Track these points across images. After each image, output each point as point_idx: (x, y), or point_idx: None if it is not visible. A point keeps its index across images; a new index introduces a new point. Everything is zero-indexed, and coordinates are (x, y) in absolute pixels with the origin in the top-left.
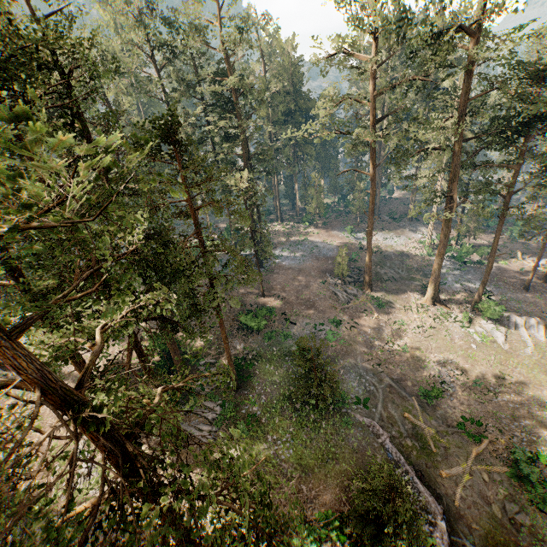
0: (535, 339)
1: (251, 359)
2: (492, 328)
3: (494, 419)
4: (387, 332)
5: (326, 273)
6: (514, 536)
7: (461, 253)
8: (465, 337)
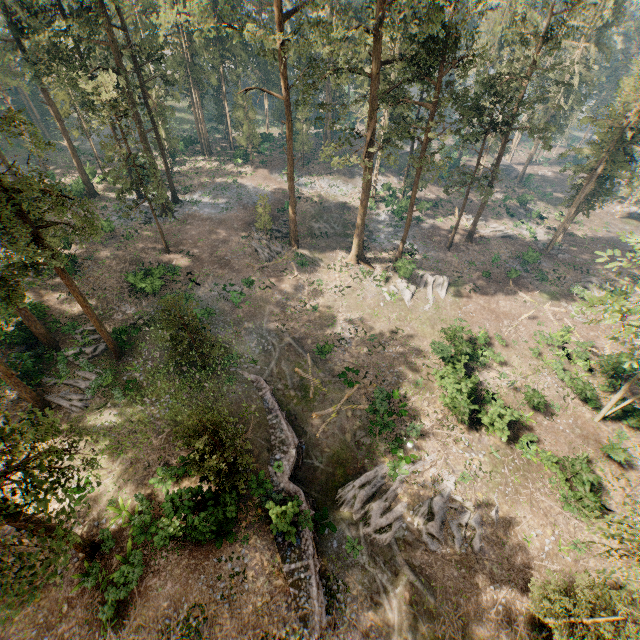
0: (437, 297)
1: (143, 324)
2: (404, 287)
3: (375, 368)
4: (303, 292)
5: (251, 227)
6: (354, 453)
7: (399, 207)
8: (377, 296)
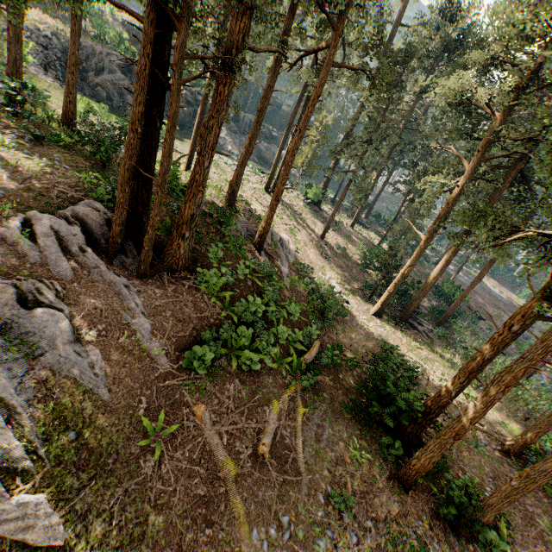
0: None
1: None
2: None
3: None
4: None
5: (499, 308)
6: None
7: None
8: None
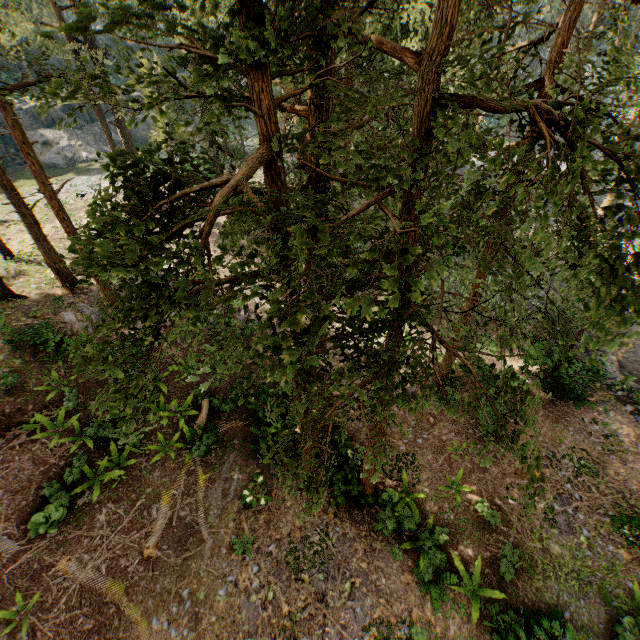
0: None
1: None
2: None
3: None
4: None
5: None
6: None
7: None
8: None
